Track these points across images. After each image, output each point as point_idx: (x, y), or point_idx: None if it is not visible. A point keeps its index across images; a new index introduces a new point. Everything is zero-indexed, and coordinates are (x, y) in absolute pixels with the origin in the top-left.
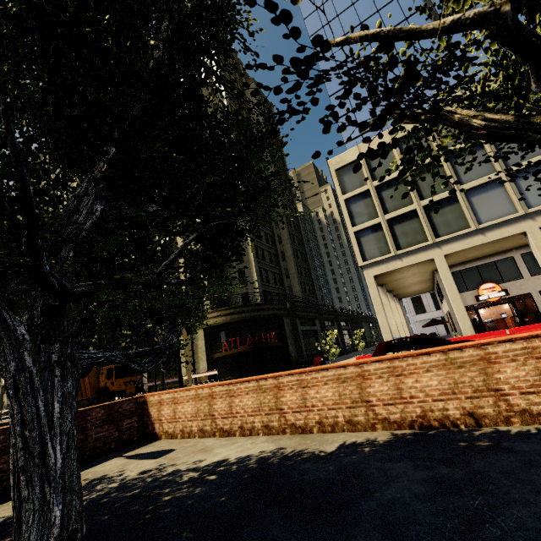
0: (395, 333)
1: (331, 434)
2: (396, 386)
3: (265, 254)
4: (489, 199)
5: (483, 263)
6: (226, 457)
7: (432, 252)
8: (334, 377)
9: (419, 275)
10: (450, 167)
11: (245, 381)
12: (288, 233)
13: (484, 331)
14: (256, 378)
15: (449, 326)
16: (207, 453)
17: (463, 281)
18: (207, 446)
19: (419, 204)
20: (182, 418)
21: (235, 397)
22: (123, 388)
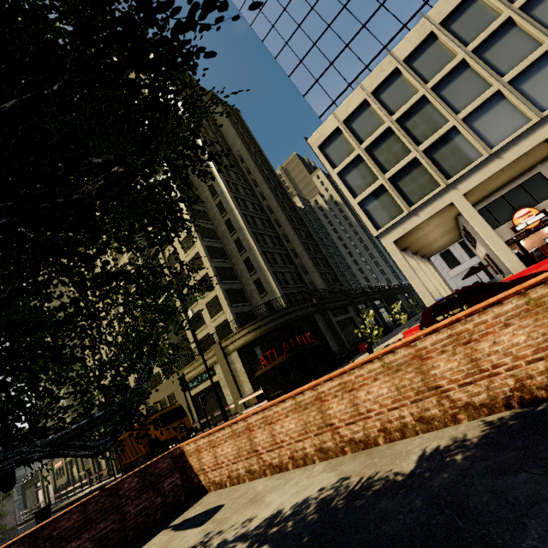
0: (435, 295)
1: (402, 441)
2: (468, 358)
3: (275, 257)
4: (494, 118)
5: (508, 190)
6: (279, 508)
7: (448, 196)
8: (383, 368)
9: (442, 226)
10: (438, 100)
11: (280, 402)
12: (293, 229)
13: (534, 262)
14: (291, 395)
15: (491, 270)
16: (258, 504)
17: (492, 216)
18: (258, 493)
19: (418, 151)
20: (224, 462)
21: (274, 424)
22: (174, 434)
